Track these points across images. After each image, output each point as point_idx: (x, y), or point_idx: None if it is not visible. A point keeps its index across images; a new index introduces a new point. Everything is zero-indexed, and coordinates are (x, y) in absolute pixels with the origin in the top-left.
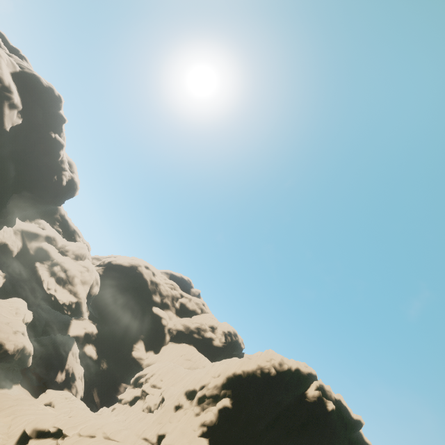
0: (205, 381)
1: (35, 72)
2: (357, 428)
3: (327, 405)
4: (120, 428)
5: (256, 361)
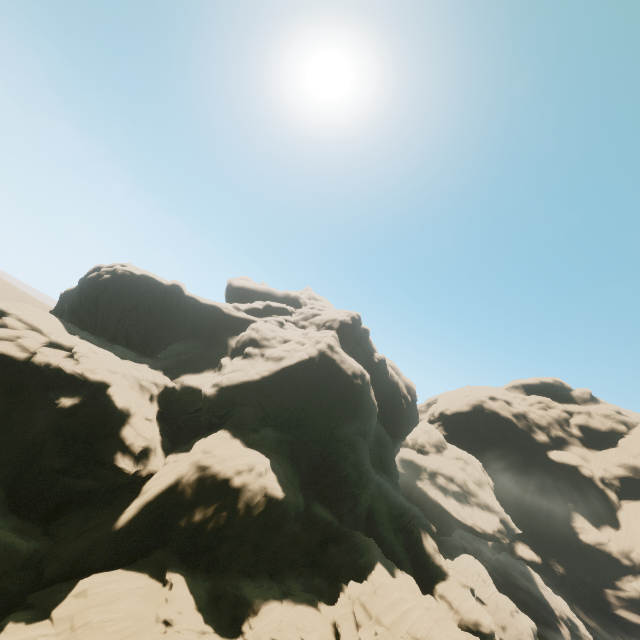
0: None
1: (336, 317)
2: None
3: None
4: None
5: None
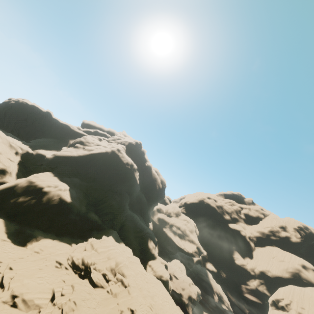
0: None
1: (128, 140)
2: None
3: None
4: None
5: None
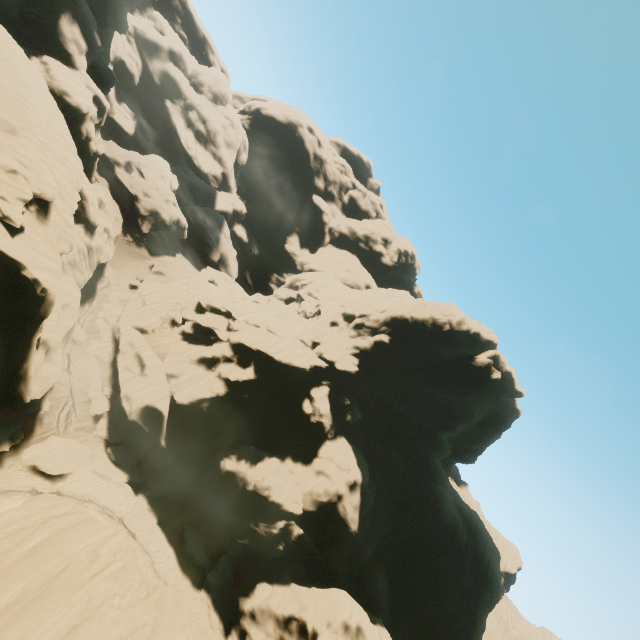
0: (367, 312)
1: None
2: (514, 397)
3: (492, 374)
4: (280, 327)
5: (431, 312)
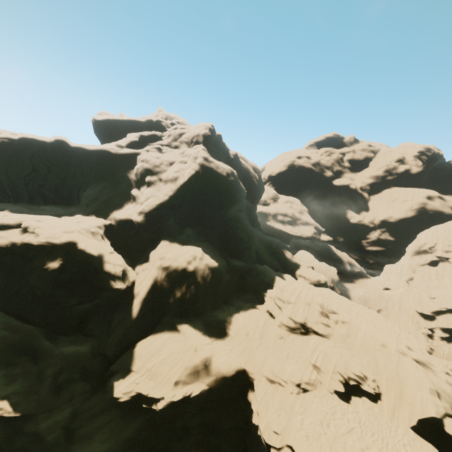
0: None
1: (198, 132)
2: None
3: None
4: None
5: None
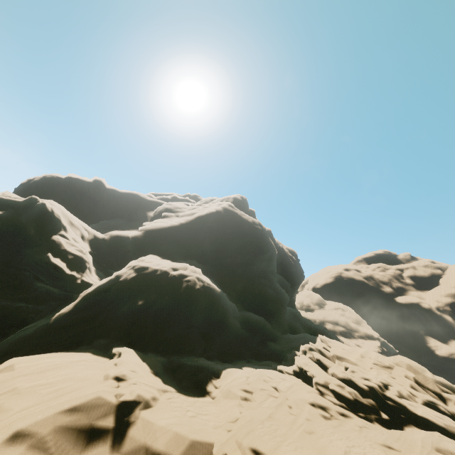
0: None
1: (229, 196)
2: None
3: None
4: None
5: None
